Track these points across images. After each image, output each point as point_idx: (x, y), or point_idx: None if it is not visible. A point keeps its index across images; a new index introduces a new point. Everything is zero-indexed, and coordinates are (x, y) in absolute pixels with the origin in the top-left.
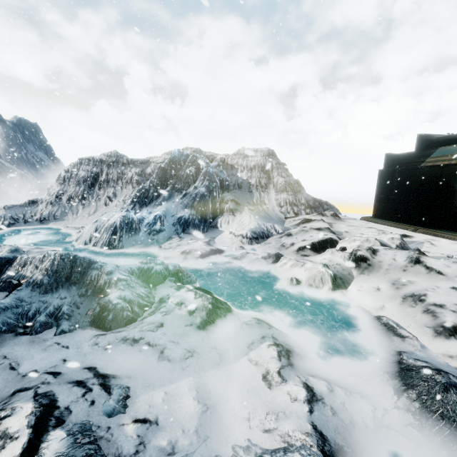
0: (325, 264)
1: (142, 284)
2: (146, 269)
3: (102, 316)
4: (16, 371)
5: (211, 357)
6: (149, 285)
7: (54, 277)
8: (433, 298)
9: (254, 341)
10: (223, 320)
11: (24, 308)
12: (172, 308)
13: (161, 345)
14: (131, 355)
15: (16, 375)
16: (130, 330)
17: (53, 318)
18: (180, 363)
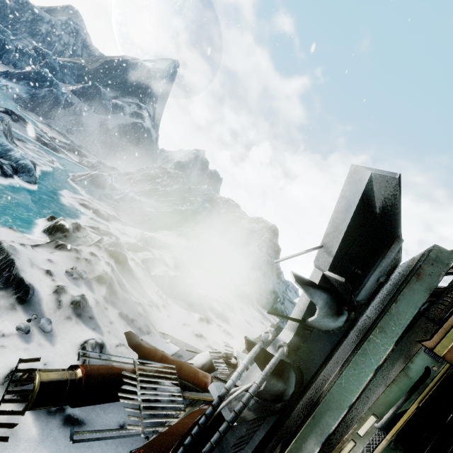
0: (78, 224)
1: None
2: (12, 151)
3: None
4: None
5: None
6: None
7: None
8: (4, 229)
9: None
10: None
11: None
12: None
13: None
14: None
15: None
16: None
17: None
18: None
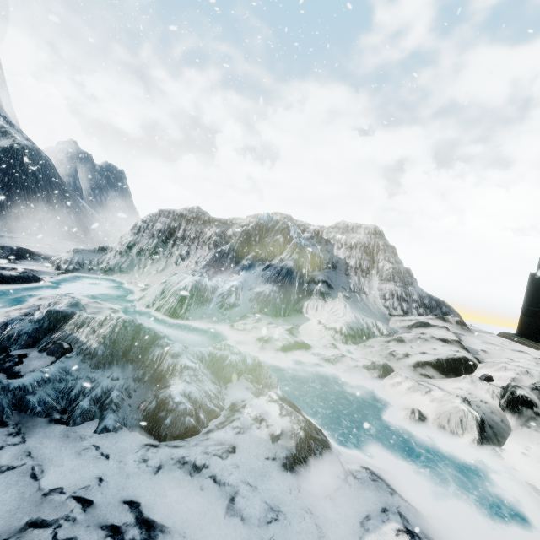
0: (466, 398)
1: (211, 377)
2: (218, 357)
3: (157, 417)
4: (37, 483)
5: (304, 529)
6: (219, 380)
7: (111, 348)
8: None
9: (370, 514)
10: (317, 461)
11: (68, 383)
12: (248, 424)
13: (232, 487)
14: (189, 493)
15: (35, 491)
16: (190, 447)
17: (98, 405)
18: (258, 528)
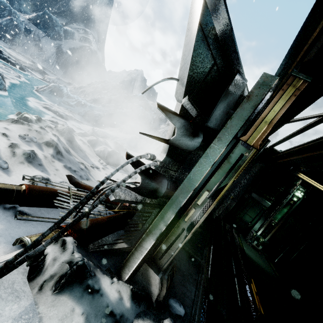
0: (39, 117)
1: None
2: None
3: None
4: None
5: None
6: None
7: None
8: None
9: None
10: None
11: None
12: None
13: None
14: None
15: None
16: None
17: None
18: None
